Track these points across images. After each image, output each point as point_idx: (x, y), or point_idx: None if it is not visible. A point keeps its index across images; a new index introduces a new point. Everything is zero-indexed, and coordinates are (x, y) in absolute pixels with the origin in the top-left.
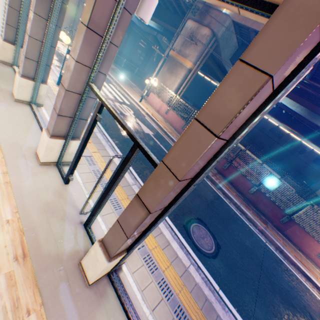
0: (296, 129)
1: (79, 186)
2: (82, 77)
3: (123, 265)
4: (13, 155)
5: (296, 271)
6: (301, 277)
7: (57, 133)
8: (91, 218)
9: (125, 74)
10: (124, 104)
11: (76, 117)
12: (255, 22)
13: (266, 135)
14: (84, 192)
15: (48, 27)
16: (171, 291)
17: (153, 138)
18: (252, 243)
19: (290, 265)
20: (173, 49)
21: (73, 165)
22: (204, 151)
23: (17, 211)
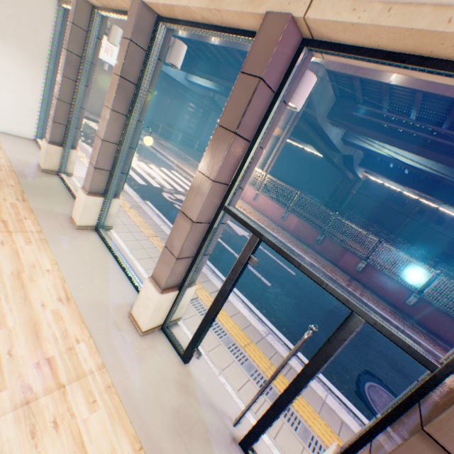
0: (430, 192)
1: (203, 361)
2: (215, 199)
3: None
4: (101, 328)
5: None
6: None
7: (170, 283)
8: (256, 434)
9: (184, 152)
10: None
11: (199, 255)
12: (358, 68)
13: (383, 205)
14: (213, 370)
15: (127, 124)
16: None
17: None
18: None
19: None
20: None
21: (202, 333)
22: None
23: (140, 445)
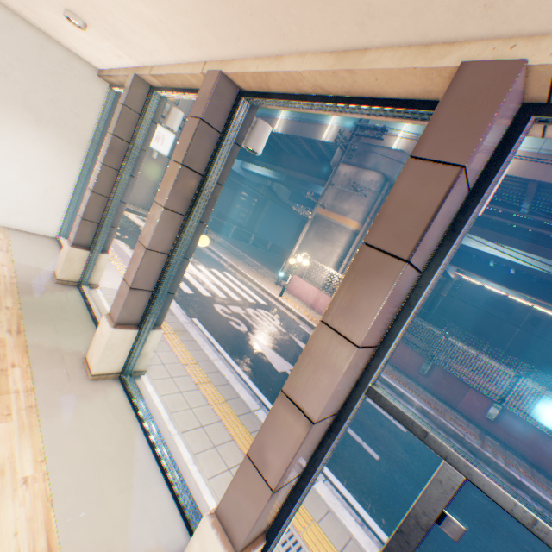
0: (548, 298)
1: None
2: (352, 374)
3: None
4: None
5: None
6: None
7: (252, 534)
8: None
9: (237, 247)
10: (259, 307)
11: (313, 475)
12: None
13: (482, 310)
14: None
15: (184, 226)
16: None
17: None
18: None
19: None
20: (322, 205)
21: None
22: None
23: None
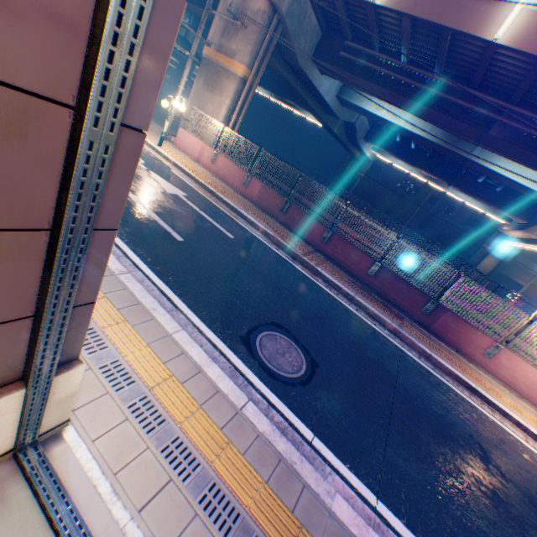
0: (435, 172)
1: None
2: None
3: (68, 428)
4: None
5: (455, 383)
6: (462, 392)
7: None
8: None
9: None
10: None
11: None
12: None
13: (394, 192)
14: None
15: None
16: (198, 459)
17: (185, 202)
18: (379, 352)
19: (445, 376)
20: (206, 42)
21: None
22: None
23: None
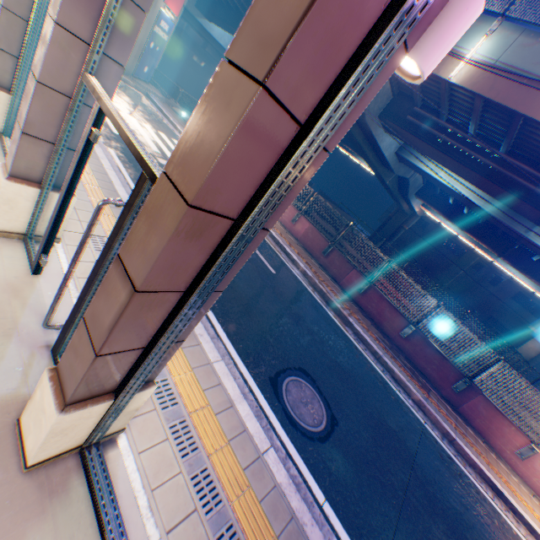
0: (485, 241)
1: None
2: (72, 61)
3: (121, 435)
4: None
5: (478, 479)
6: (486, 491)
7: (22, 171)
8: (64, 336)
9: None
10: None
11: (61, 142)
12: None
13: (438, 251)
14: (71, 293)
15: None
16: (220, 495)
17: None
18: (400, 423)
19: (467, 468)
20: None
21: (48, 235)
22: (237, 124)
23: None
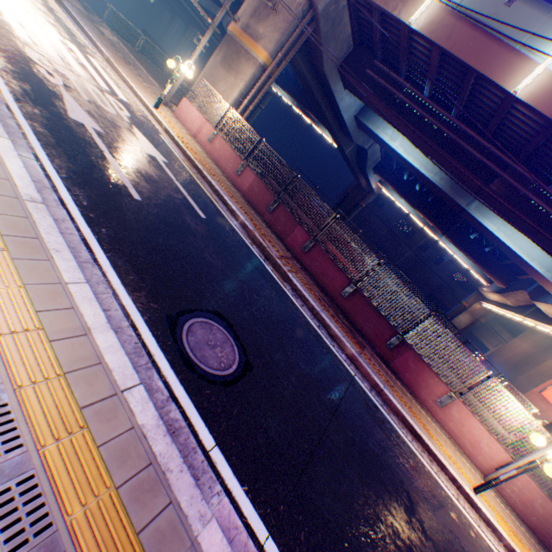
0: (434, 219)
1: None
2: None
3: None
4: None
5: (402, 425)
6: (407, 435)
7: None
8: None
9: (143, 63)
10: (114, 97)
11: None
12: None
13: (392, 231)
14: None
15: None
16: (25, 440)
17: (165, 168)
18: (330, 374)
19: (393, 416)
20: (235, 17)
21: None
22: None
23: None
